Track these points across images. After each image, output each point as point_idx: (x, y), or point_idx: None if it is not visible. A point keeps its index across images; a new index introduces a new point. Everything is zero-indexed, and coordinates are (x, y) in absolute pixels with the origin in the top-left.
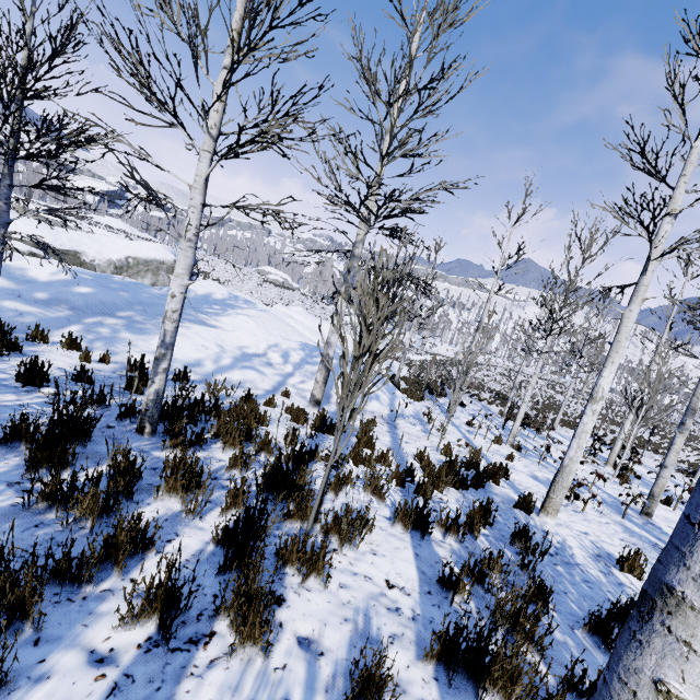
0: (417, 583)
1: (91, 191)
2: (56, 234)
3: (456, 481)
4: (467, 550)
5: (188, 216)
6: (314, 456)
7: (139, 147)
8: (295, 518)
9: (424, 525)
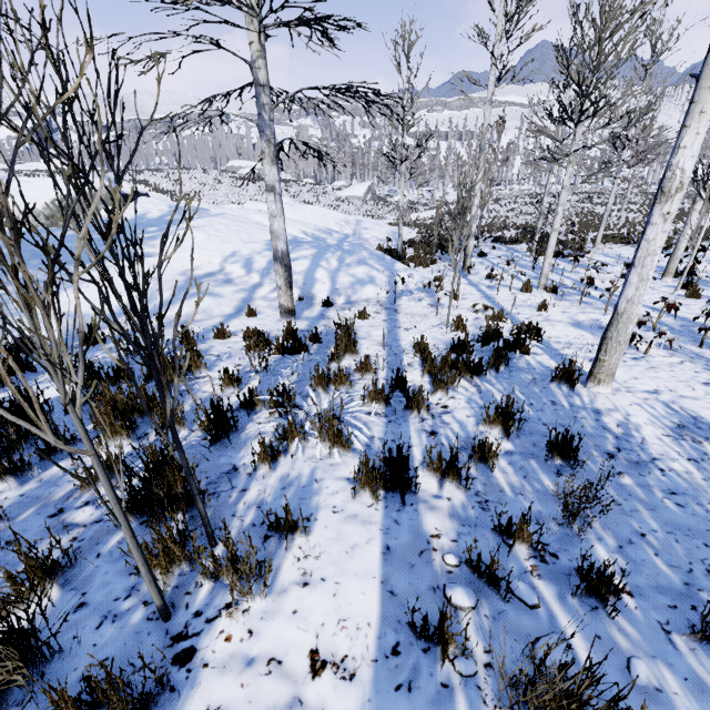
0: (374, 632)
1: None
2: None
3: (467, 372)
4: (477, 500)
5: None
6: (254, 404)
7: None
8: (160, 566)
9: (402, 486)
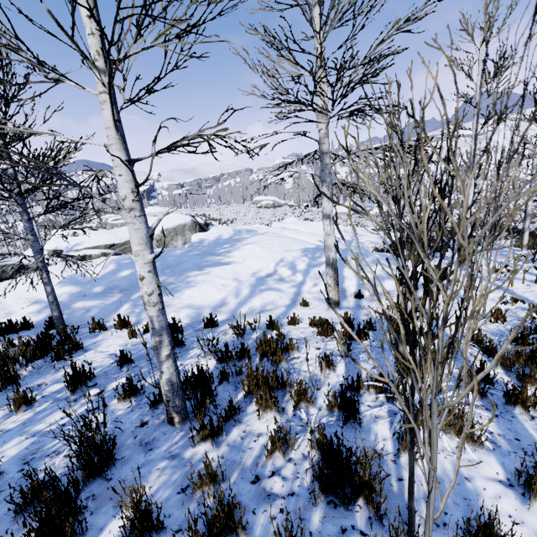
0: None
1: (88, 197)
2: (115, 234)
3: None
4: None
5: (118, 181)
6: (359, 388)
7: (51, 130)
8: None
9: None
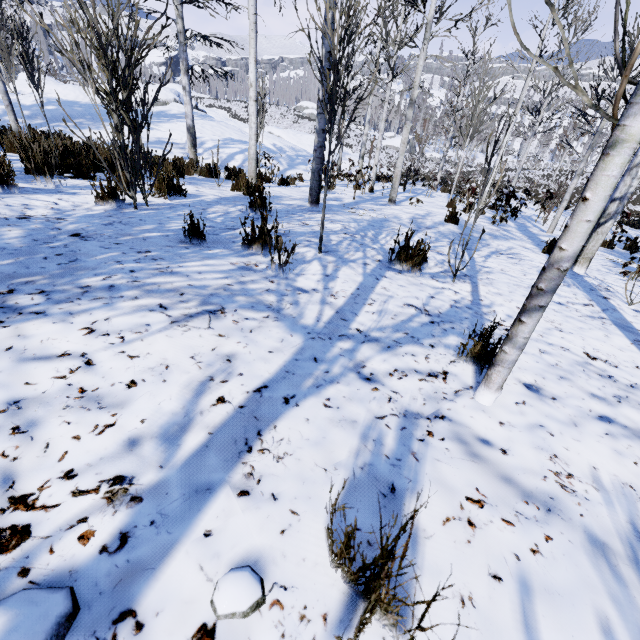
0: None
1: None
2: (84, 93)
3: (209, 173)
4: None
5: None
6: None
7: None
8: None
9: None
